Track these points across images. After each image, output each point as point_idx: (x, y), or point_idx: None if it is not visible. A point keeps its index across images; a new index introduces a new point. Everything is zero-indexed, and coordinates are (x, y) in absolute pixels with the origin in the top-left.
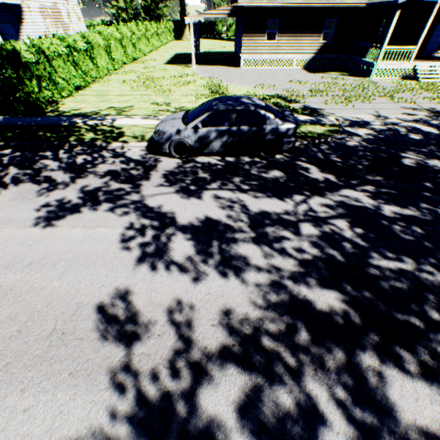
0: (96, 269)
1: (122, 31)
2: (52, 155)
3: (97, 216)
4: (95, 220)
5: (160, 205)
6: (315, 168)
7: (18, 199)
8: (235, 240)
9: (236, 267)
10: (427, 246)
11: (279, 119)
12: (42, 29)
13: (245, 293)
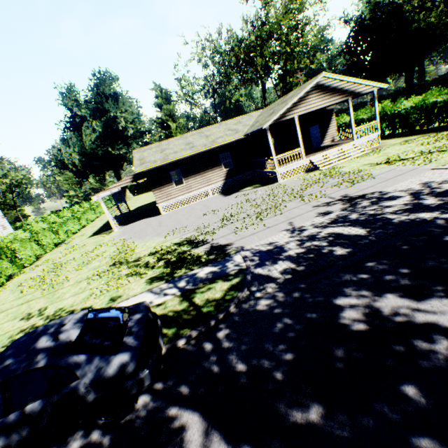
0: None
1: (34, 229)
2: None
3: None
4: None
5: None
6: (198, 422)
7: None
8: None
9: None
10: None
11: (101, 355)
12: None
13: None
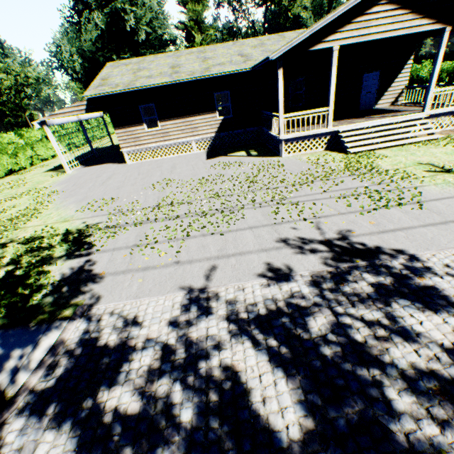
0: None
1: None
2: None
3: None
4: None
5: None
6: None
7: None
8: None
9: None
10: None
11: None
12: None
13: None
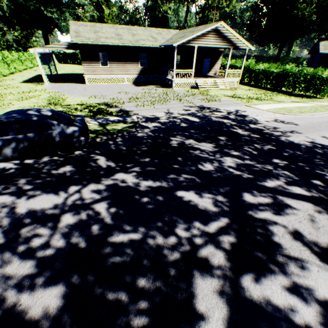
0: None
1: None
2: None
3: None
4: None
5: None
6: (104, 158)
7: None
8: None
9: None
10: (161, 211)
11: (64, 124)
12: None
13: None
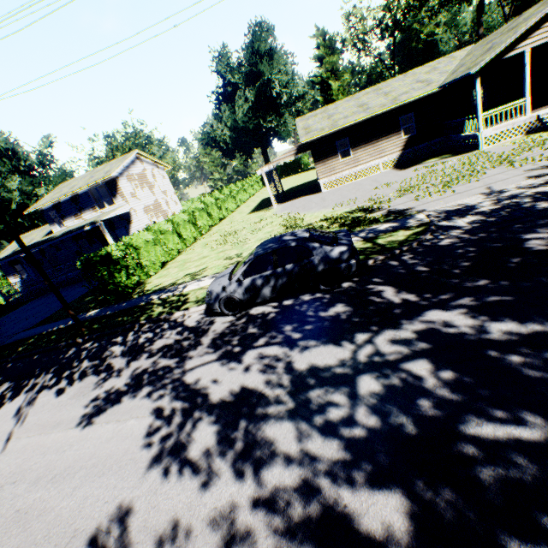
0: (108, 478)
1: (206, 202)
2: (121, 339)
3: (134, 404)
4: (130, 410)
5: (197, 379)
6: (391, 289)
7: (77, 395)
8: (267, 416)
9: (259, 460)
10: None
11: (327, 245)
12: (145, 222)
13: (260, 505)
